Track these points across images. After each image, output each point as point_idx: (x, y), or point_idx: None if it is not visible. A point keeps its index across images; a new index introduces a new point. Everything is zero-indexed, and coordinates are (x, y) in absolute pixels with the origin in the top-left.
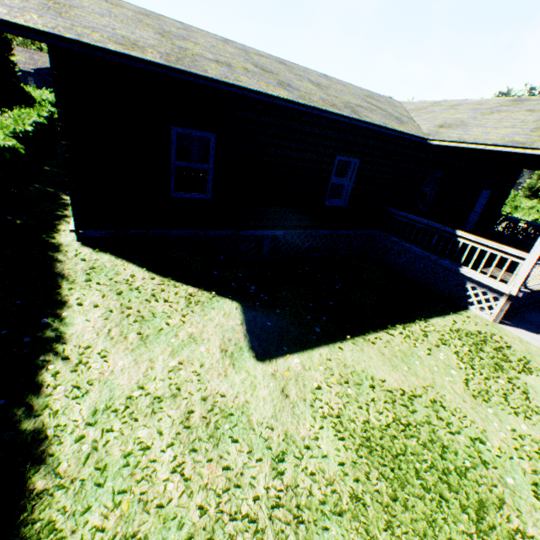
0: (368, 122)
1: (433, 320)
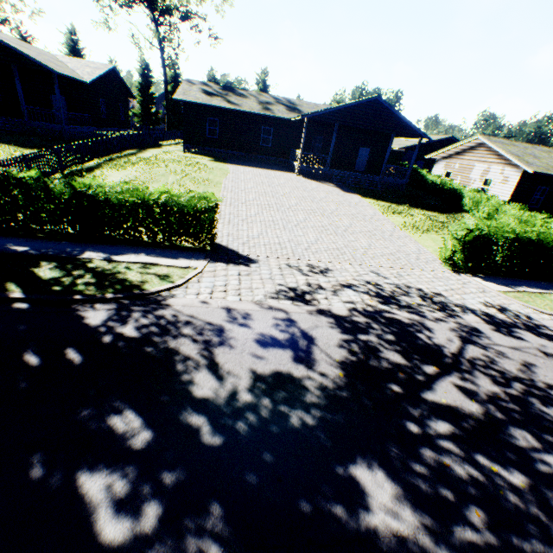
0: None
1: None
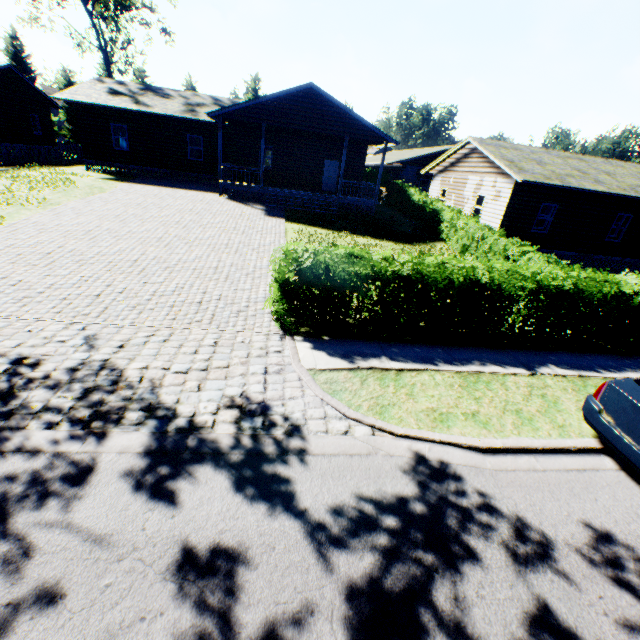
0: None
1: None
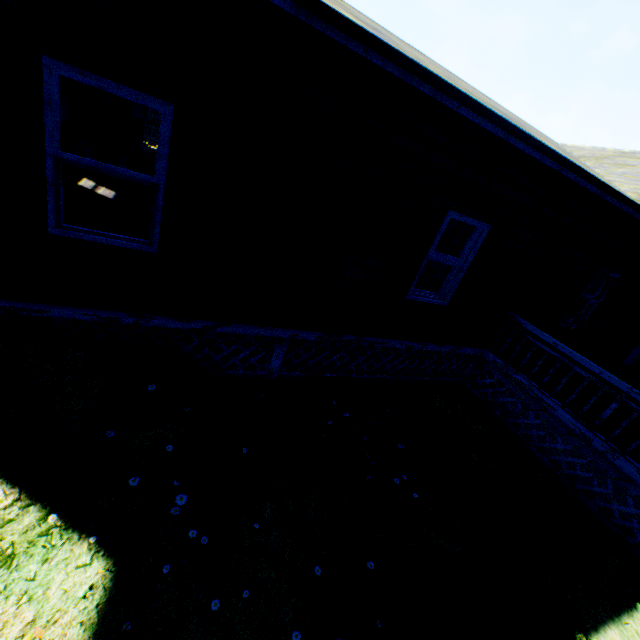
0: (546, 147)
1: (605, 637)
